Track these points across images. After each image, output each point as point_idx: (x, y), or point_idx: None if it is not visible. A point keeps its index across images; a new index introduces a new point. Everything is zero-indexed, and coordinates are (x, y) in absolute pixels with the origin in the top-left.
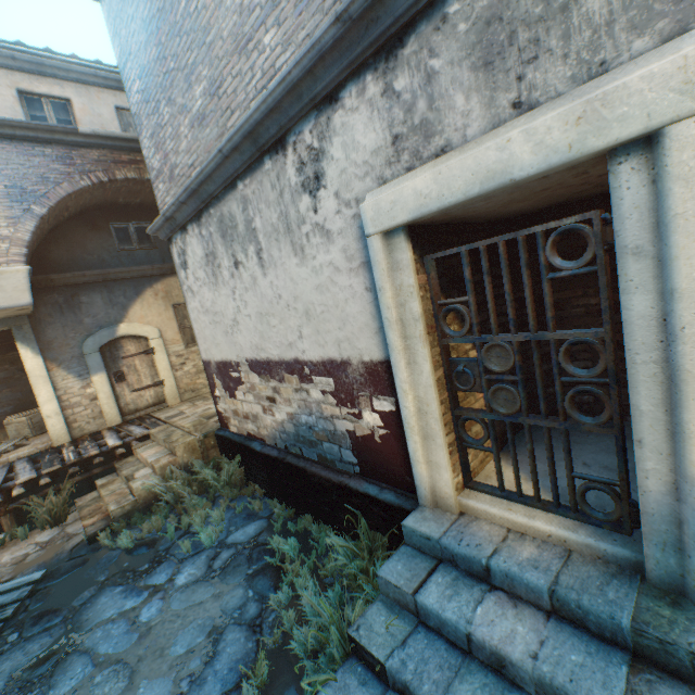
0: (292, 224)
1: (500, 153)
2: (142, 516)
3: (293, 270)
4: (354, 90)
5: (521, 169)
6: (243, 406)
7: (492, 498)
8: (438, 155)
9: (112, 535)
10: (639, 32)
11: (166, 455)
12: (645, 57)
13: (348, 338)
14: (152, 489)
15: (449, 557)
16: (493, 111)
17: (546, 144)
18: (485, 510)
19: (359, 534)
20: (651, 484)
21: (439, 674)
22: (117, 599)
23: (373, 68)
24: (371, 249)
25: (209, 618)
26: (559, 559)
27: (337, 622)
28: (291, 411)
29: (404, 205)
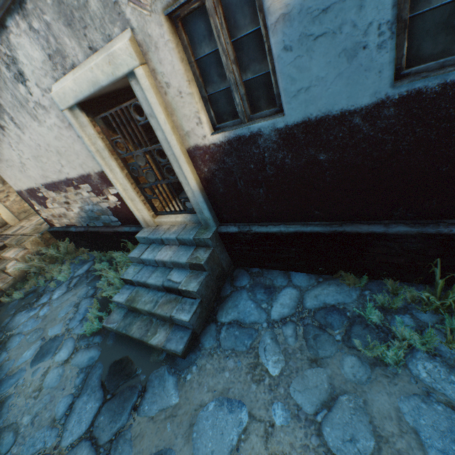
0: (22, 102)
1: (92, 74)
2: (23, 283)
3: (38, 130)
4: (13, 23)
5: (103, 82)
6: (56, 211)
7: (166, 216)
8: (73, 68)
9: (9, 297)
10: (114, 25)
11: (22, 251)
12: (120, 37)
13: (84, 163)
14: (21, 269)
15: (152, 242)
16: (83, 49)
17: (105, 72)
18: (164, 221)
19: (130, 249)
20: (190, 195)
21: (148, 275)
22: (25, 315)
23: (17, 12)
24: (68, 117)
25: (73, 302)
26: (182, 228)
27: (118, 277)
28: (80, 206)
29: (69, 95)
